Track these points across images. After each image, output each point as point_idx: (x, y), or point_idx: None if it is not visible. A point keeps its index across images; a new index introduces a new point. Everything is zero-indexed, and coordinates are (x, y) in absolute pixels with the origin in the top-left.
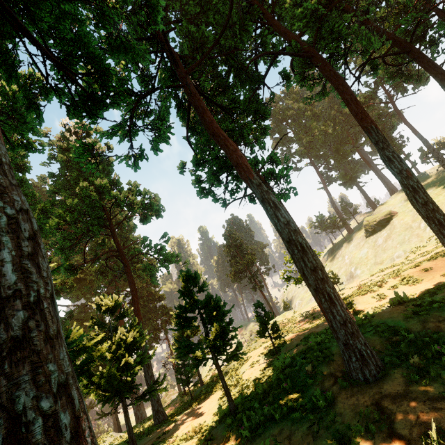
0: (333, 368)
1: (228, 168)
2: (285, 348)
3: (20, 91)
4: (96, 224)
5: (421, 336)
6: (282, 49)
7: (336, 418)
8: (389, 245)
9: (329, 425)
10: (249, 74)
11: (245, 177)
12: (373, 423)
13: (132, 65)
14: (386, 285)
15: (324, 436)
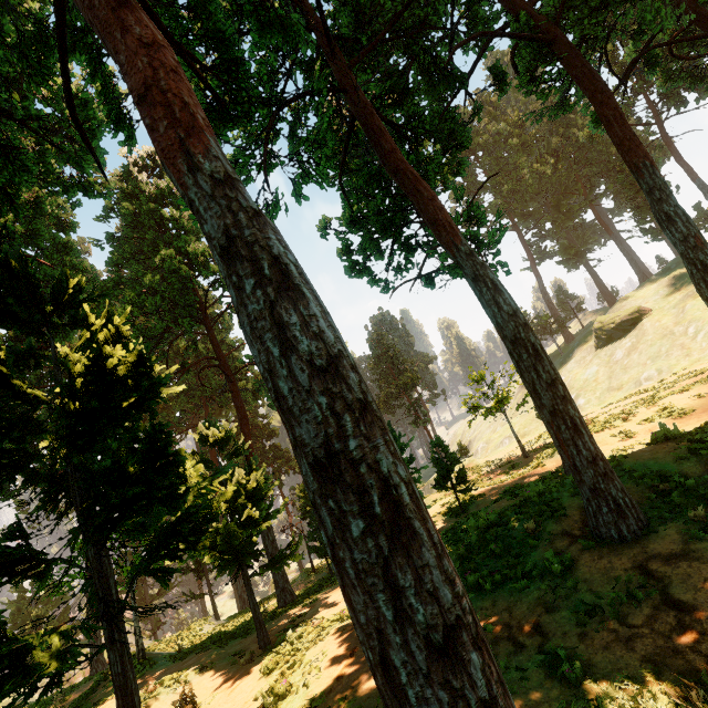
0: (567, 525)
1: (396, 230)
2: (475, 505)
3: (98, 95)
4: (188, 315)
5: (703, 482)
6: (502, 26)
7: (580, 585)
8: (633, 360)
9: (571, 593)
10: (447, 70)
11: (448, 242)
12: (636, 589)
13: (269, 53)
14: (634, 418)
15: (562, 606)
